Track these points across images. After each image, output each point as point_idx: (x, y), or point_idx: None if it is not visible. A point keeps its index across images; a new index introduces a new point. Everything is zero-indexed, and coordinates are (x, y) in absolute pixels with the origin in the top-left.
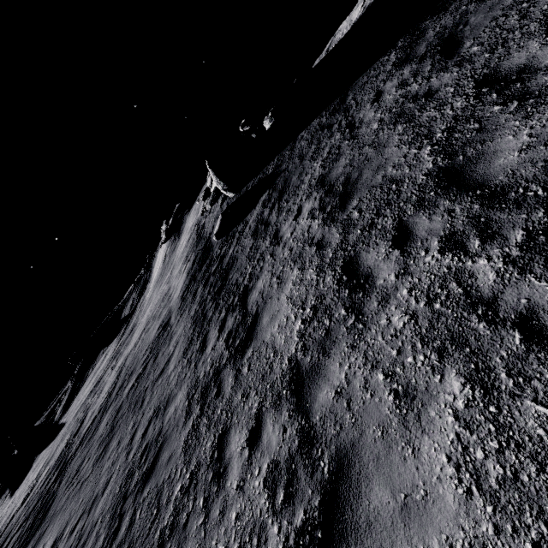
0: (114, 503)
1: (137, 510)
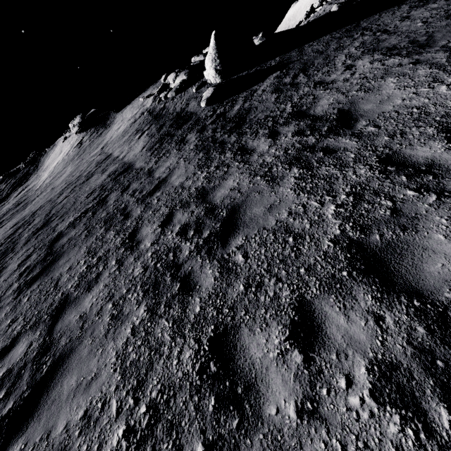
0: (143, 281)
1: (232, 257)
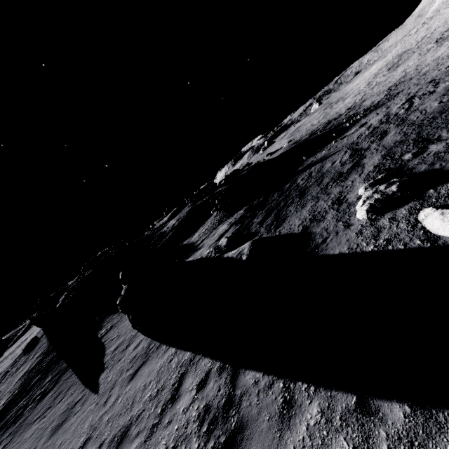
0: None
1: None
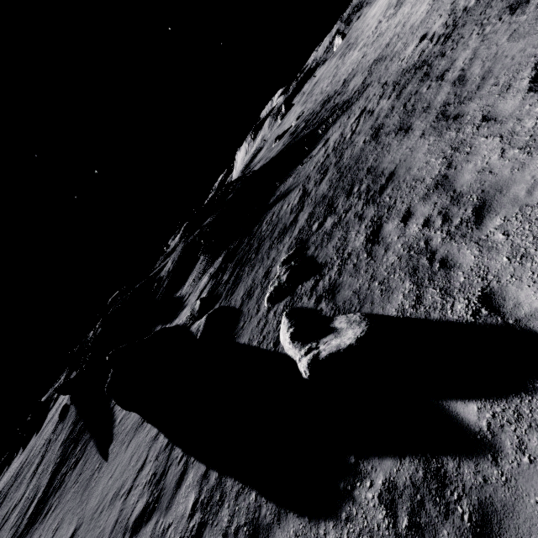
0: None
1: None
